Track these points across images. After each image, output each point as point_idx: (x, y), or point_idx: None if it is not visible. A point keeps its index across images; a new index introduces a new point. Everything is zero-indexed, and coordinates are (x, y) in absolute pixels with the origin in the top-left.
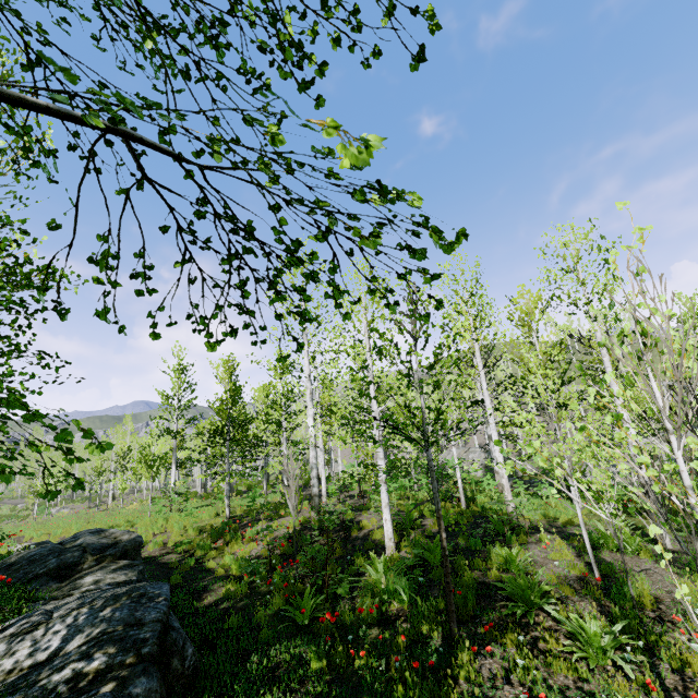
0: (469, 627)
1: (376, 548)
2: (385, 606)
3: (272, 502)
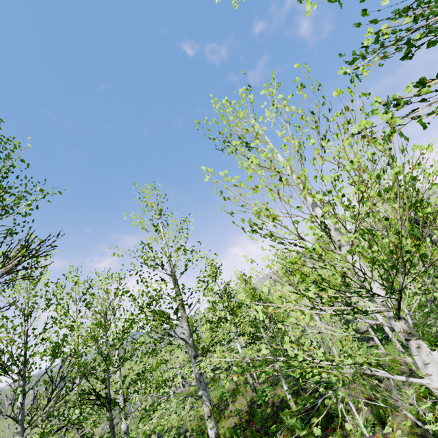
0: (324, 432)
1: (287, 405)
2: (293, 433)
3: (229, 389)
